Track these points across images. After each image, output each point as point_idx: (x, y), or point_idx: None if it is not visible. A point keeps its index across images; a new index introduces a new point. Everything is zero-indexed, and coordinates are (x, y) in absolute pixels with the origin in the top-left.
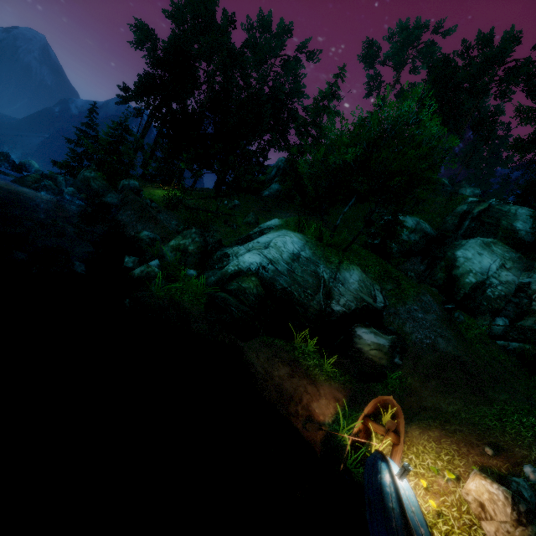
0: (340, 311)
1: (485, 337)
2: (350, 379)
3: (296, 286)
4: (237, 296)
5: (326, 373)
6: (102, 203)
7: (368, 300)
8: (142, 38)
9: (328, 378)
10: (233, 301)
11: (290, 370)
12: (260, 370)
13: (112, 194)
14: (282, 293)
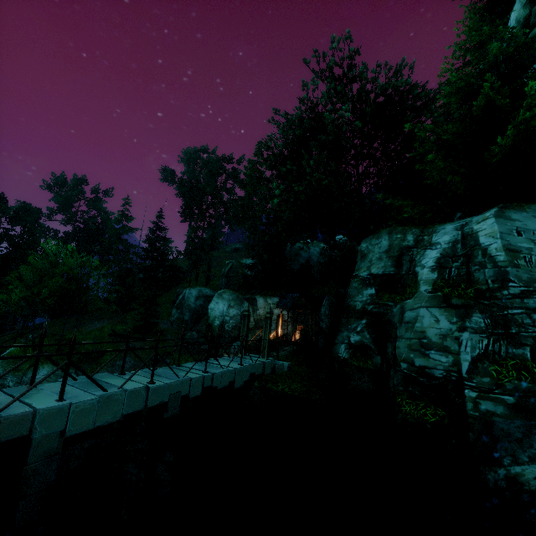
0: None
1: None
2: None
3: None
4: None
5: None
6: None
7: None
8: None
9: None
10: None
11: None
12: None
13: None
14: None
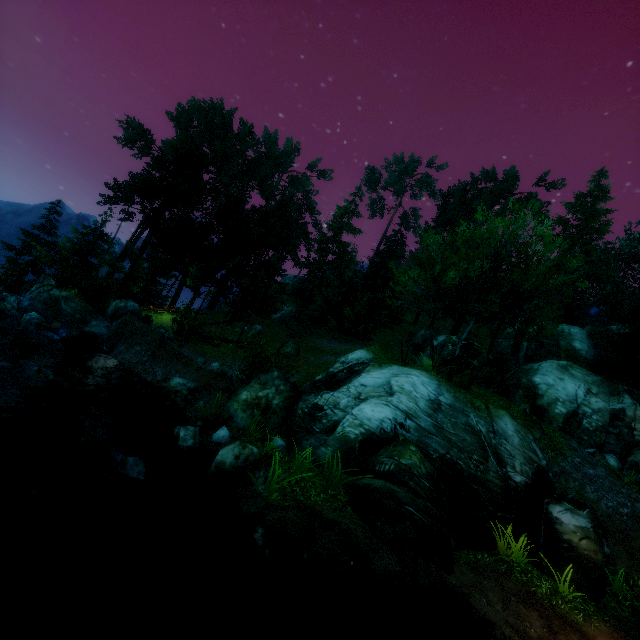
0: (522, 482)
1: (638, 486)
2: (596, 605)
3: (456, 451)
4: (405, 484)
5: (571, 603)
6: (84, 334)
7: (534, 458)
8: (135, 137)
9: (583, 614)
10: (402, 493)
11: (540, 617)
12: (509, 633)
13: (99, 321)
14: (442, 464)
